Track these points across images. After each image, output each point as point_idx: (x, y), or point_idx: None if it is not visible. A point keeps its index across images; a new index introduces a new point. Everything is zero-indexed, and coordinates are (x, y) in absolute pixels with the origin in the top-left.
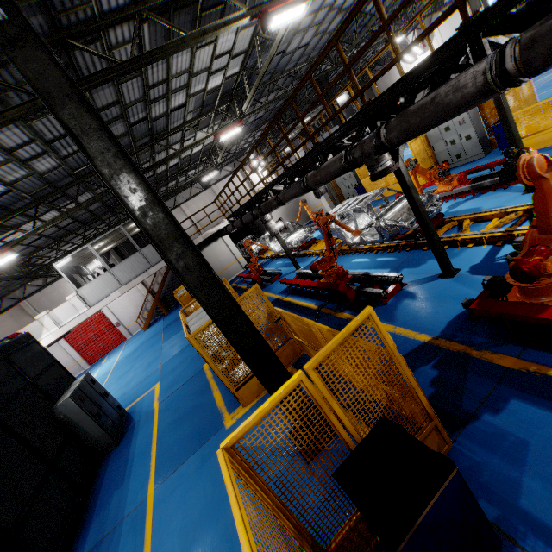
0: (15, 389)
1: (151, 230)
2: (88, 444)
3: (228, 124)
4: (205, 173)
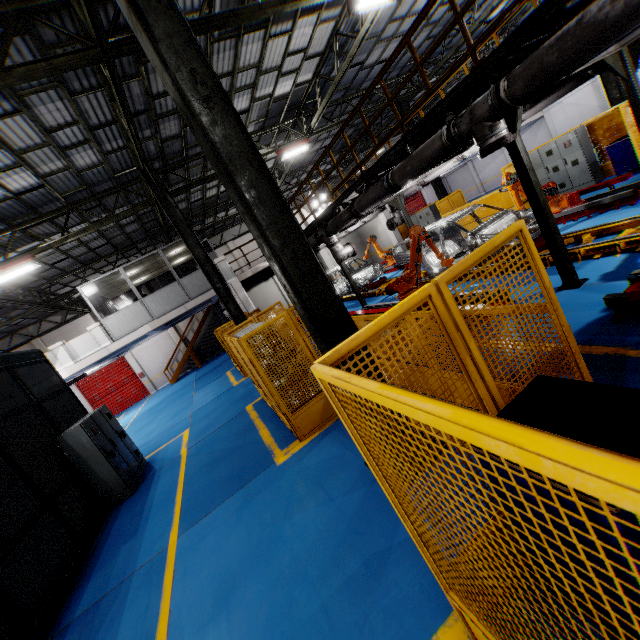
0: (16, 405)
1: (220, 144)
2: (95, 489)
3: (293, 141)
4: None
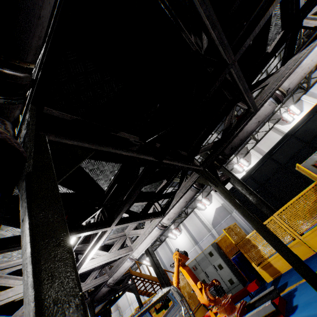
0: None
1: None
2: None
3: None
4: None
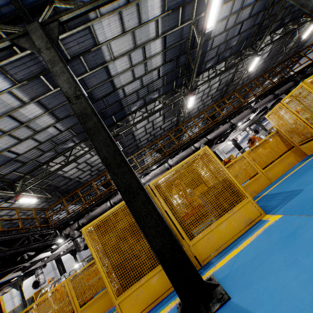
0: None
1: None
2: None
3: (251, 60)
4: (302, 33)
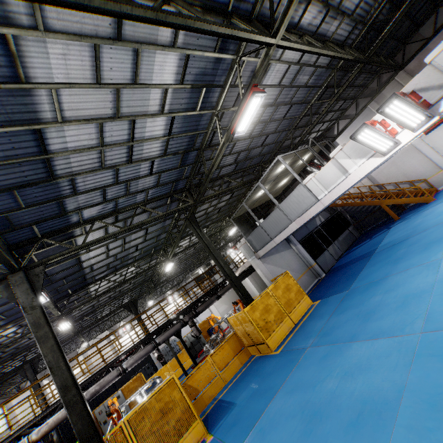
0: None
1: None
2: None
3: (166, 262)
4: (229, 230)
